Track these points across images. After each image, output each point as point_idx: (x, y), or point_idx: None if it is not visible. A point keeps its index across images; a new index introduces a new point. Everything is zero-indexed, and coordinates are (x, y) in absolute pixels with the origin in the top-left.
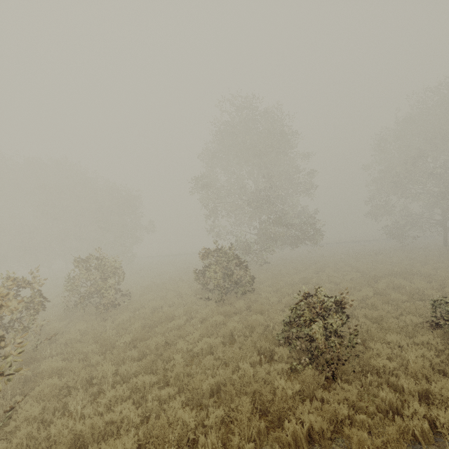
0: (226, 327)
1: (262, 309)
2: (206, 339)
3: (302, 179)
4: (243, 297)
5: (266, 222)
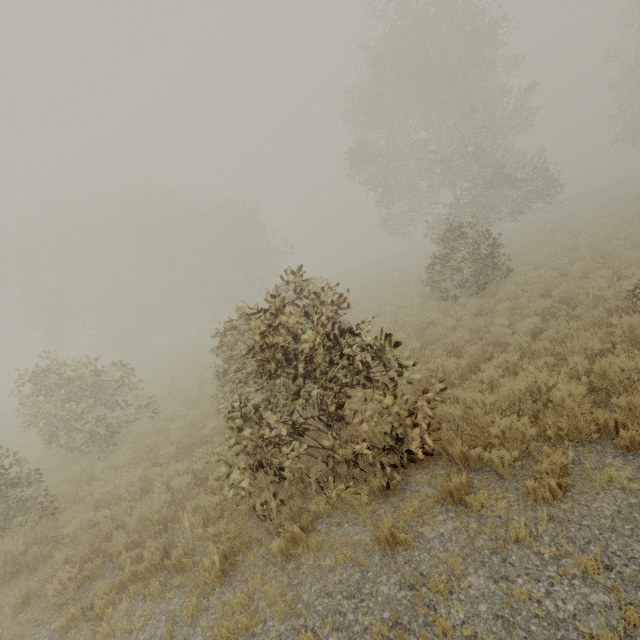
0: (537, 305)
1: (555, 283)
2: (526, 319)
3: (514, 105)
4: (498, 285)
5: (480, 186)
